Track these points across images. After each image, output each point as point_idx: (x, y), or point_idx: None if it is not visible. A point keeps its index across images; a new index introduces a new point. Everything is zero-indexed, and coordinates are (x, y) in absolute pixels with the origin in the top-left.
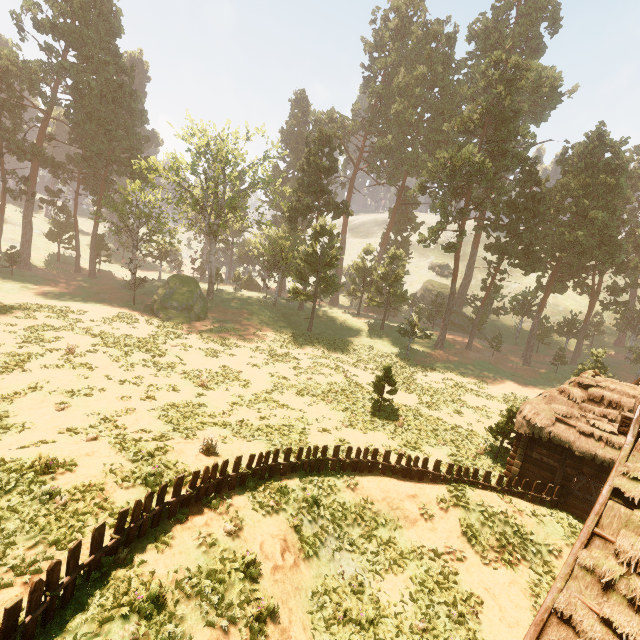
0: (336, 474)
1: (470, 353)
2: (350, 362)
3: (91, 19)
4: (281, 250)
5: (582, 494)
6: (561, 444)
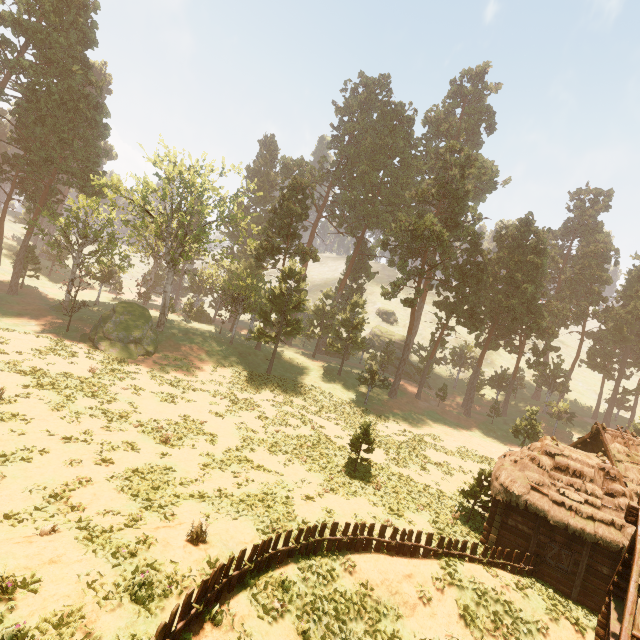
0: (332, 555)
1: (420, 402)
2: (313, 410)
3: (62, 24)
4: (244, 286)
5: (555, 562)
6: (537, 512)
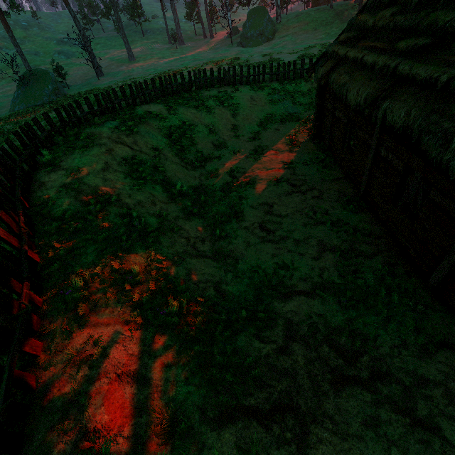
0: (303, 80)
1: None
2: None
3: None
4: None
5: None
6: None
